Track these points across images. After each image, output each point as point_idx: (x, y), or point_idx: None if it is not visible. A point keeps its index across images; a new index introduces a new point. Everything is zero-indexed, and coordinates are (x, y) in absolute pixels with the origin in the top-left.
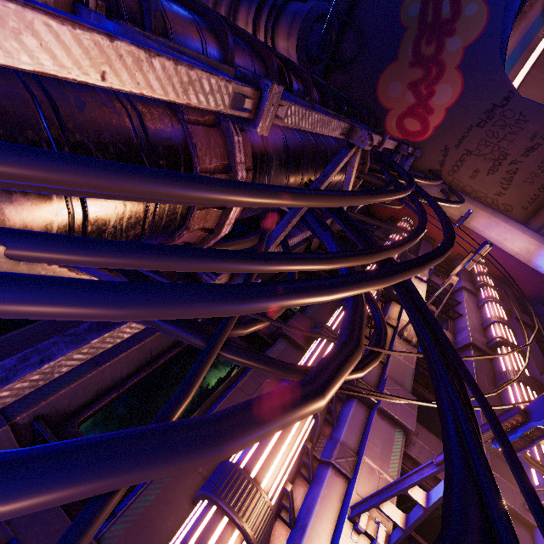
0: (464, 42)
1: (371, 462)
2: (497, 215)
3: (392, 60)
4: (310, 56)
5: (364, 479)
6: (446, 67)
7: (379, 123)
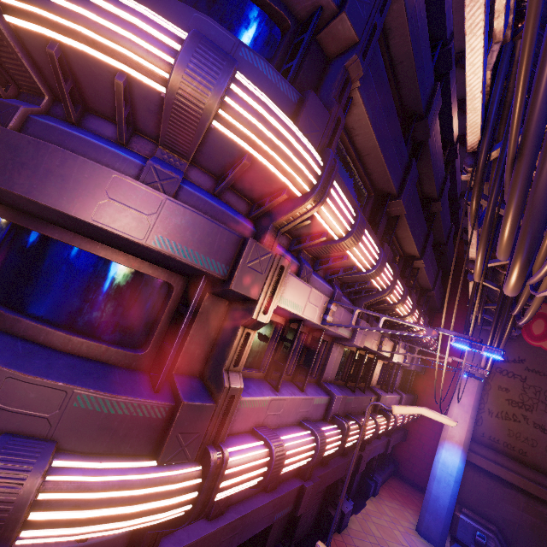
0: None
1: (342, 314)
2: (474, 410)
3: None
4: None
5: (338, 310)
6: None
7: None
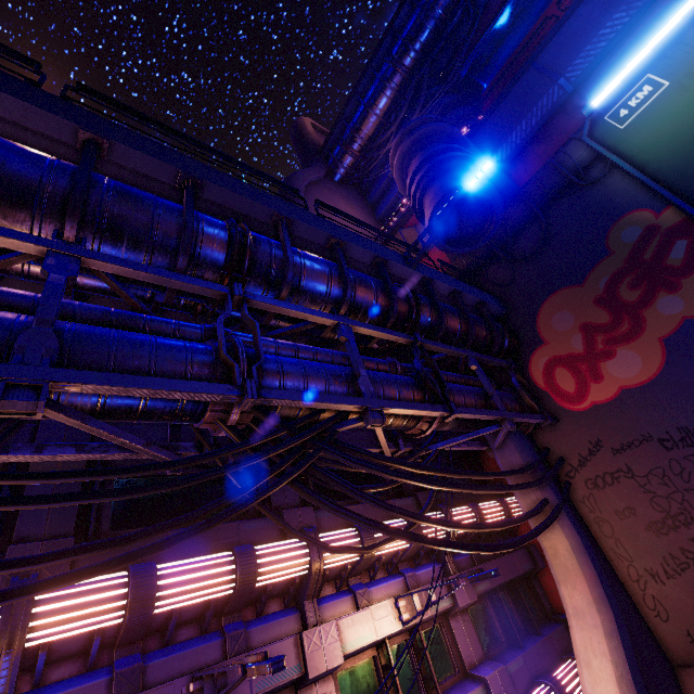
0: (687, 310)
1: None
2: (604, 610)
3: (575, 283)
4: (453, 234)
5: None
6: (646, 330)
7: (524, 352)
